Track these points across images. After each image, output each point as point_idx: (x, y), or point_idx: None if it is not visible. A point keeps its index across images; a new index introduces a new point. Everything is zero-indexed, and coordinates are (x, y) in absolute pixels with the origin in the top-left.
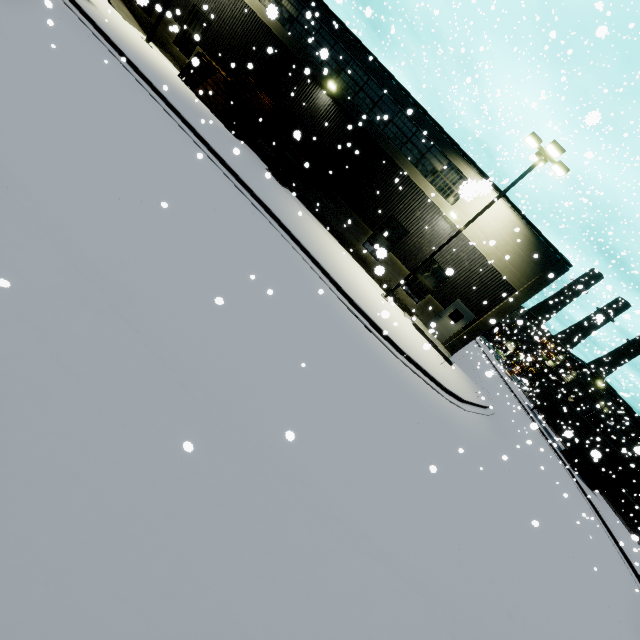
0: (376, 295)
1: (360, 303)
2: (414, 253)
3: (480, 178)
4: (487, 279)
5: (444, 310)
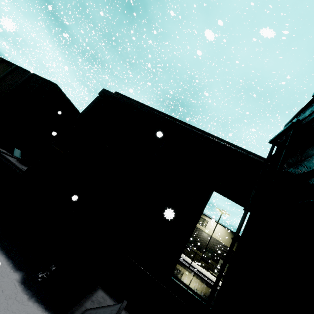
0: (196, 265)
1: (197, 268)
2: (200, 246)
3: (209, 219)
4: (225, 249)
5: (217, 265)
